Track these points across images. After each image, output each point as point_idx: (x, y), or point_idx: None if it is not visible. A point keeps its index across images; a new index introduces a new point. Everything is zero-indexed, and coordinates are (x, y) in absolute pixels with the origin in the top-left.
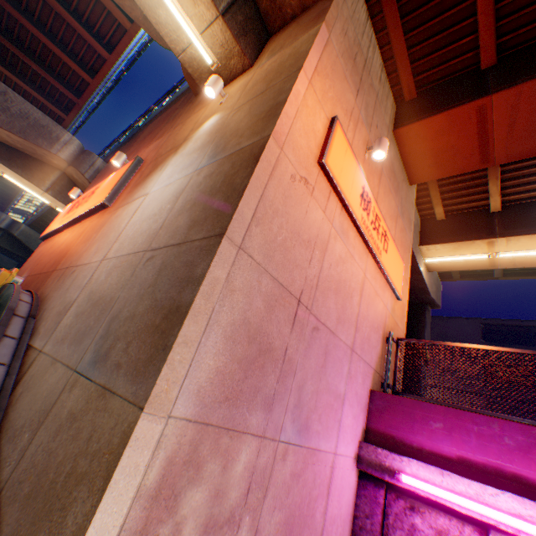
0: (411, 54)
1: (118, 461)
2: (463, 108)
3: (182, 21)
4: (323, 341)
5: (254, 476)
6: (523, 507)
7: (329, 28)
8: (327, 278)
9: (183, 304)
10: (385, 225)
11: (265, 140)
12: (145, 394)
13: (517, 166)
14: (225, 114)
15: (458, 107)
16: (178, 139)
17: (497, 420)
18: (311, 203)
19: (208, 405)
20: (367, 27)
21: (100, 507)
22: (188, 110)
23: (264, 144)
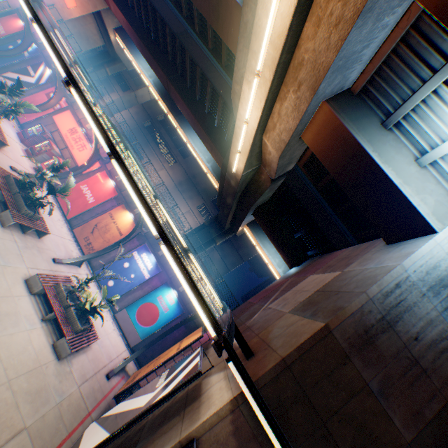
0: None
1: None
2: None
3: None
4: None
5: None
6: None
7: None
8: None
9: None
10: None
11: None
12: None
13: None
14: None
15: None
16: None
17: None
18: None
19: None
20: None
21: None
22: None
23: None
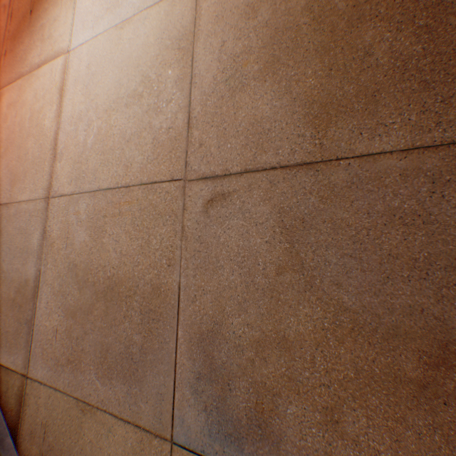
0: None
1: None
2: None
3: None
4: None
5: None
6: None
7: None
8: None
9: None
10: None
11: None
12: None
13: None
14: None
15: None
16: None
17: None
18: None
19: None
20: None
21: None
22: None
23: None
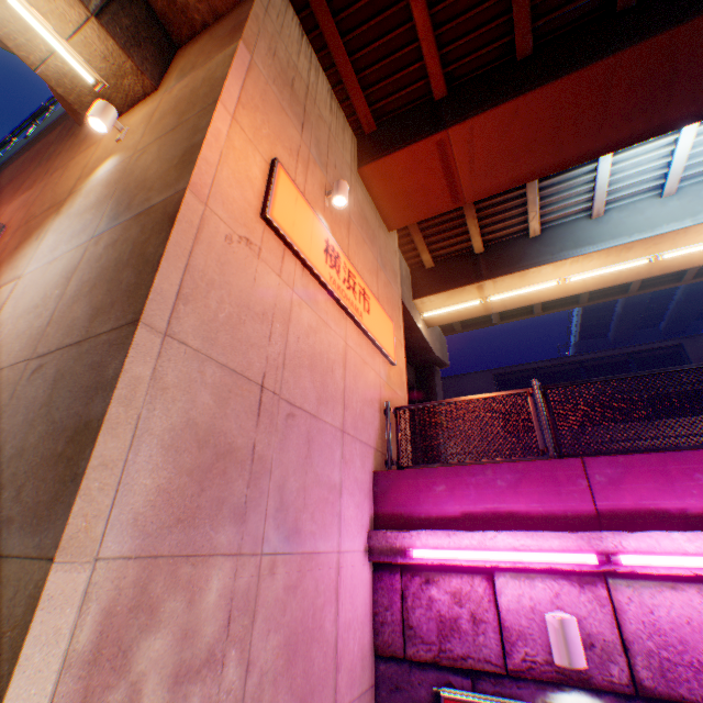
0: (363, 80)
1: (27, 631)
2: (424, 144)
3: (30, 19)
4: (304, 428)
5: (235, 603)
6: (516, 539)
7: (251, 47)
8: (296, 354)
9: (94, 418)
10: (363, 282)
11: (181, 195)
12: (54, 541)
13: (489, 203)
14: (127, 156)
15: (419, 143)
16: (60, 191)
17: (490, 465)
18: (260, 268)
19: (153, 534)
20: (304, 45)
21: (10, 694)
22: (71, 147)
23: (180, 200)
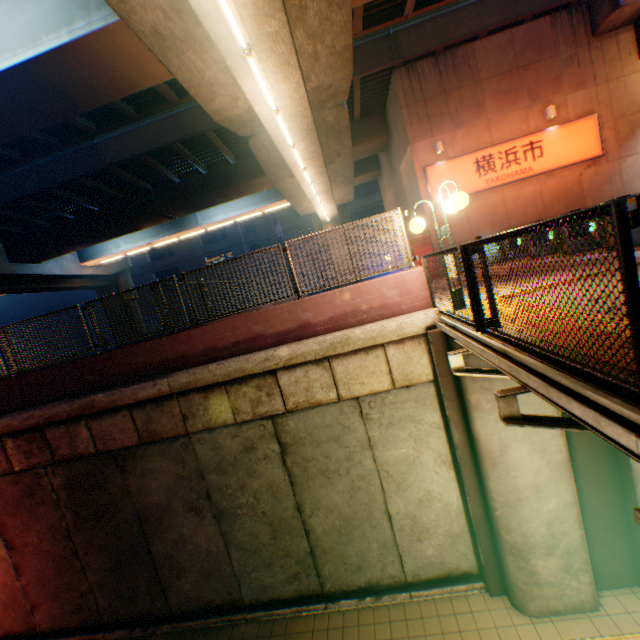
0: None
1: None
2: None
3: None
4: None
5: None
6: None
7: None
8: None
9: None
10: None
11: None
12: None
13: None
14: None
15: None
16: (637, 102)
17: None
18: None
19: None
20: None
21: None
22: (603, 62)
23: None
